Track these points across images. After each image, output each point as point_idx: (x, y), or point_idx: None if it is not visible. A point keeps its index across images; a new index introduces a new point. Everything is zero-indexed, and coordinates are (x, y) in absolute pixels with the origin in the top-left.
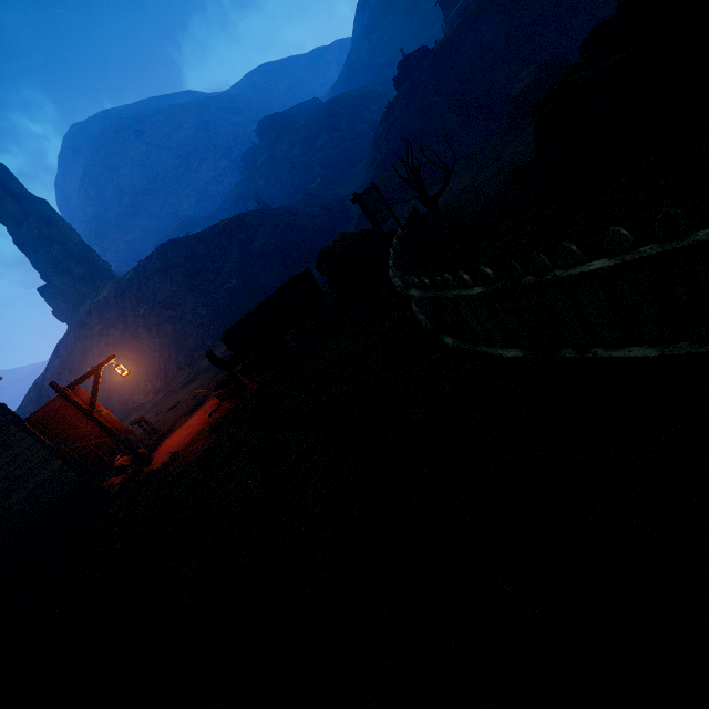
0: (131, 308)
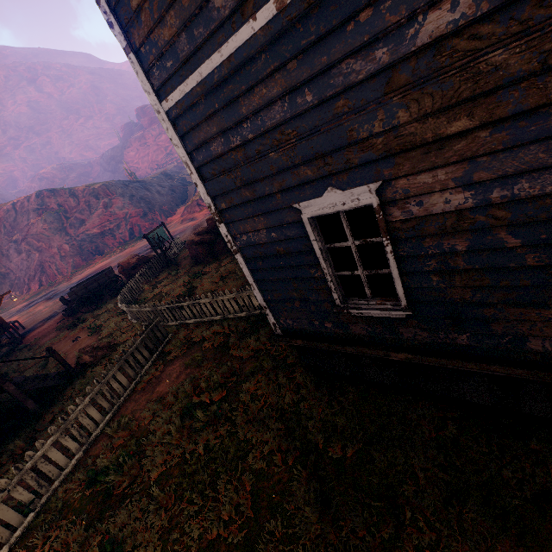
0: (5, 233)
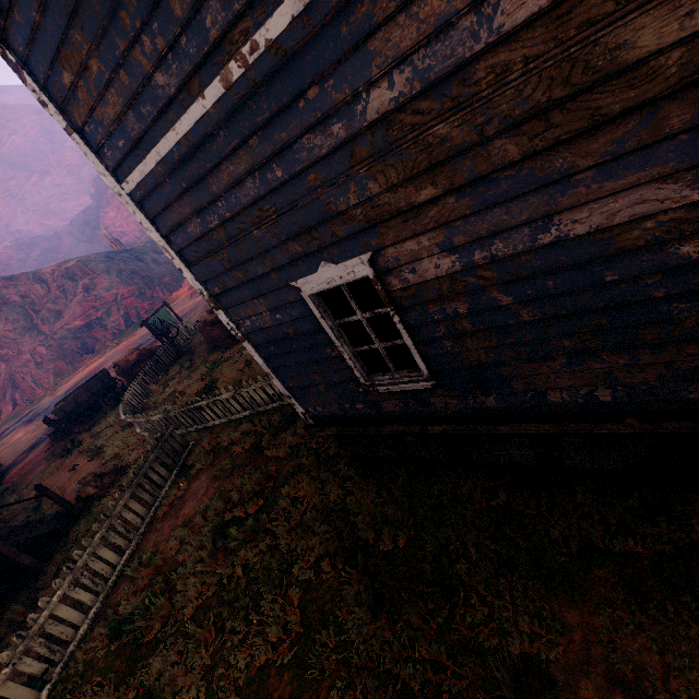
0: None
